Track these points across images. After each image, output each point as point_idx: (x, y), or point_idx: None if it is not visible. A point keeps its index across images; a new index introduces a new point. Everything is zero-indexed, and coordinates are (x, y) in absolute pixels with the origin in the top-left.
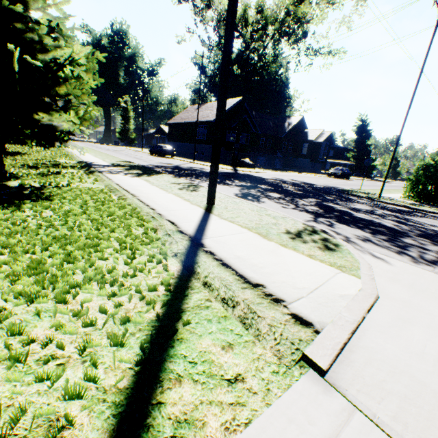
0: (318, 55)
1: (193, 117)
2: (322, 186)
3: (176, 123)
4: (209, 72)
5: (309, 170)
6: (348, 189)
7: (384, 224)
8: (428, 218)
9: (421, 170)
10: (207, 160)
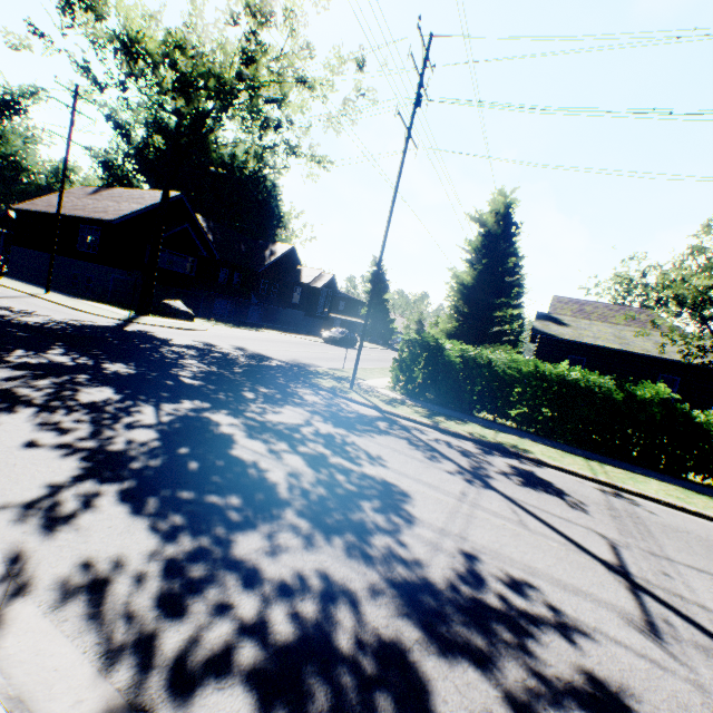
0: (291, 155)
1: (75, 207)
2: (282, 363)
3: (33, 211)
4: (136, 138)
5: (304, 328)
6: (320, 369)
7: (265, 477)
8: (389, 435)
9: (407, 348)
10: (99, 295)
